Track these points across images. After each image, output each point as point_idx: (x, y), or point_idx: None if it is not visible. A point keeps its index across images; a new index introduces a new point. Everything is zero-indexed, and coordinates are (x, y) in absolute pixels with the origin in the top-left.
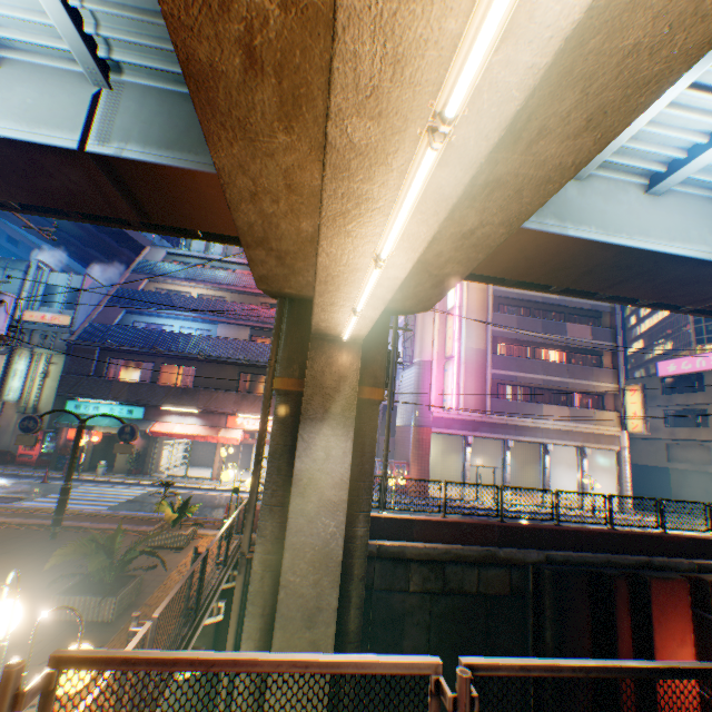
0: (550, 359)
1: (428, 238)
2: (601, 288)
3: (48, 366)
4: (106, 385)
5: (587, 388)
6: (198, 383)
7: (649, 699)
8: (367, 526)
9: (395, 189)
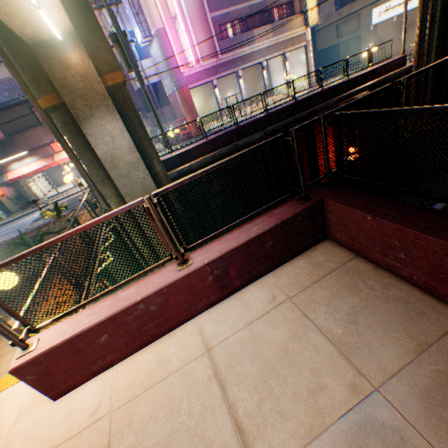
0: None
1: None
2: None
3: None
4: None
5: (281, 0)
6: (8, 133)
7: (316, 172)
8: (162, 165)
9: None
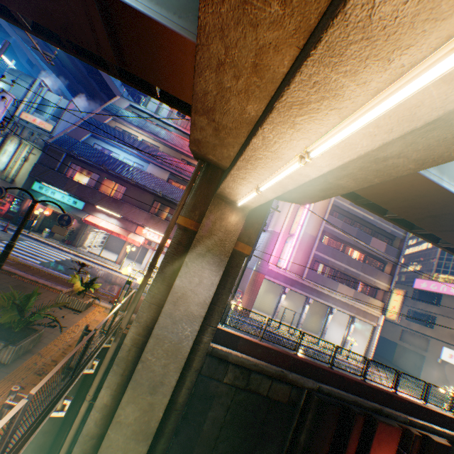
0: (352, 256)
1: (362, 152)
2: (433, 230)
3: (29, 154)
4: (63, 180)
5: (370, 282)
6: (125, 198)
7: None
8: (211, 337)
9: (371, 93)
